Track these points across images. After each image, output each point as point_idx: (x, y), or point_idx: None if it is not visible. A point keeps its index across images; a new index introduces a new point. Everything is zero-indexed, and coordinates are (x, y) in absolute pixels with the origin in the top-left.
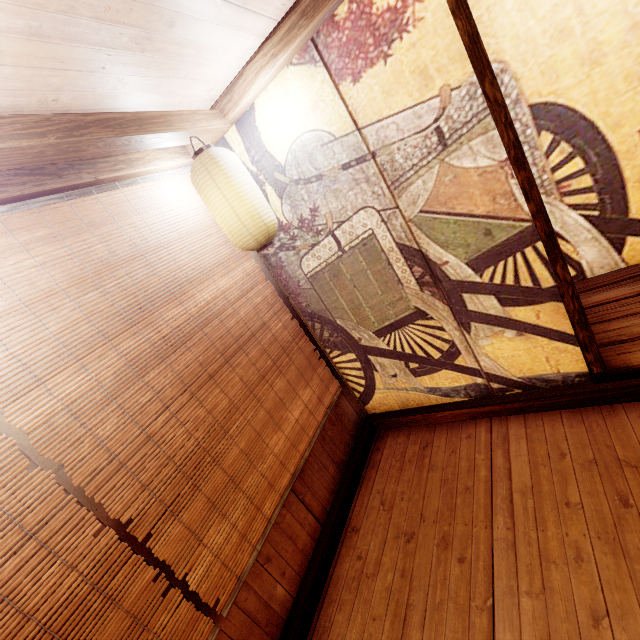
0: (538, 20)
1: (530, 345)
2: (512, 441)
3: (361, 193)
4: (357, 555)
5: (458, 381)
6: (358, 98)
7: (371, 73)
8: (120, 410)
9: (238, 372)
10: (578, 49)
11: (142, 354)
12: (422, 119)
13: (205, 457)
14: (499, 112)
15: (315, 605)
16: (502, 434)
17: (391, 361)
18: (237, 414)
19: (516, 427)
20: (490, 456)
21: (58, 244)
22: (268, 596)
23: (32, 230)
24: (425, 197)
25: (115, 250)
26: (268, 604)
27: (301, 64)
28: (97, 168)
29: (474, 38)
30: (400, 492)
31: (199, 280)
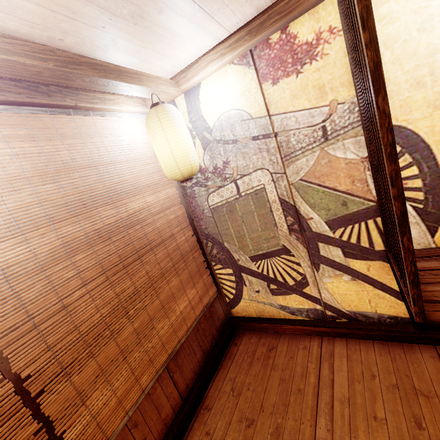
0: (404, 72)
1: (359, 288)
2: (336, 358)
3: (262, 158)
4: (206, 431)
5: (303, 304)
6: (273, 95)
7: (286, 81)
8: (46, 280)
9: (146, 267)
10: (427, 96)
11: (76, 239)
12: (314, 118)
13: (105, 330)
14: (384, 119)
15: None
16: (329, 351)
17: (257, 280)
18: (138, 299)
19: (340, 347)
20: (319, 366)
21: (33, 143)
22: None
23: (16, 128)
24: (306, 170)
25: (76, 158)
26: None
27: (239, 64)
28: (79, 97)
29: (377, 65)
30: (247, 383)
31: (133, 193)
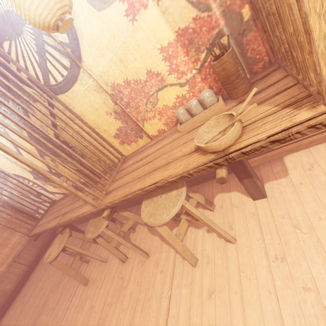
0: None
1: None
2: None
3: None
4: (34, 272)
5: None
6: None
7: None
8: None
9: None
10: (9, 167)
11: None
12: None
13: None
14: None
15: (21, 287)
16: None
17: None
18: None
19: None
20: None
21: None
22: (3, 289)
23: None
24: (13, 186)
25: None
26: (3, 290)
27: None
28: None
29: None
30: None
31: None
